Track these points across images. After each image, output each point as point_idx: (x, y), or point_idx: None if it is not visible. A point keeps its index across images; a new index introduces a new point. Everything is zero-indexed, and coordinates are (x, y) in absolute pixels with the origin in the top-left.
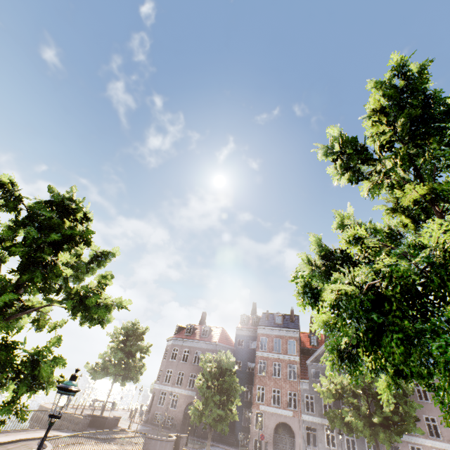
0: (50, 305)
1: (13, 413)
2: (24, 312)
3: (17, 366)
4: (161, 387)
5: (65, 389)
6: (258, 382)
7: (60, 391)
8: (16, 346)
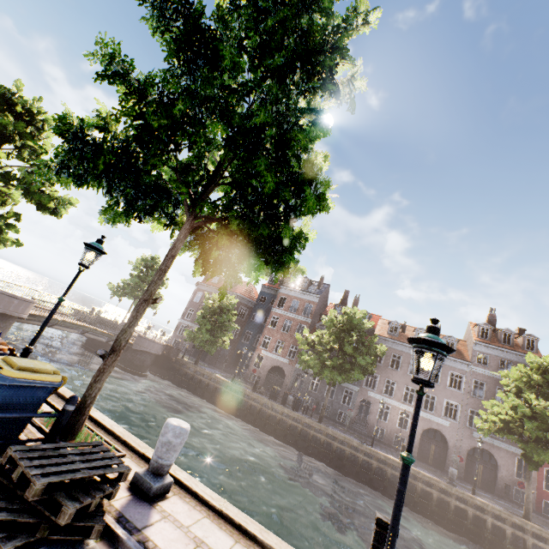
0: (7, 187)
1: None
2: None
3: None
4: (182, 321)
5: None
6: (266, 333)
7: None
8: None
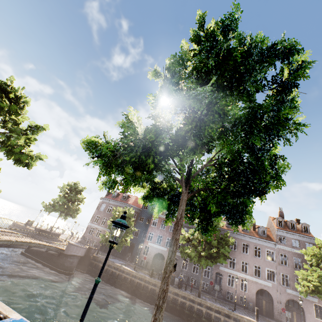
0: None
1: None
2: None
3: None
4: (91, 225)
5: None
6: (150, 230)
7: None
8: None
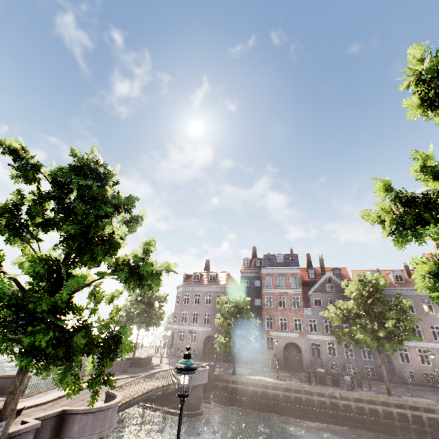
0: (101, 278)
1: (103, 384)
2: (78, 289)
3: (99, 344)
4: (179, 327)
5: (187, 369)
6: (266, 314)
7: (182, 371)
8: (91, 326)
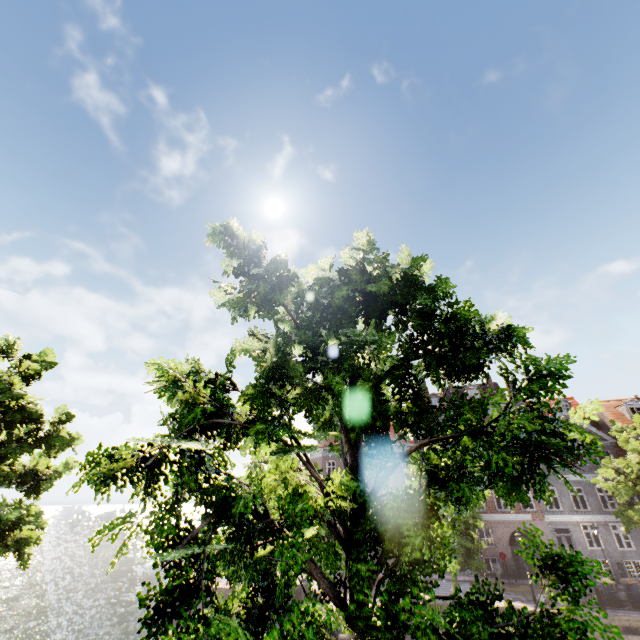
0: None
1: None
2: None
3: None
4: None
5: None
6: None
7: None
8: None
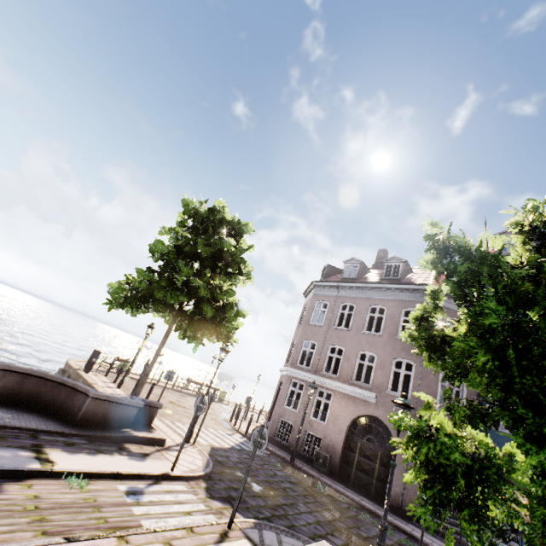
0: None
1: None
2: None
3: None
4: (291, 373)
5: None
6: None
7: None
8: None
